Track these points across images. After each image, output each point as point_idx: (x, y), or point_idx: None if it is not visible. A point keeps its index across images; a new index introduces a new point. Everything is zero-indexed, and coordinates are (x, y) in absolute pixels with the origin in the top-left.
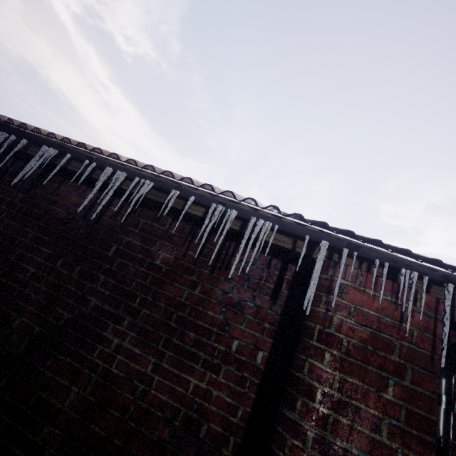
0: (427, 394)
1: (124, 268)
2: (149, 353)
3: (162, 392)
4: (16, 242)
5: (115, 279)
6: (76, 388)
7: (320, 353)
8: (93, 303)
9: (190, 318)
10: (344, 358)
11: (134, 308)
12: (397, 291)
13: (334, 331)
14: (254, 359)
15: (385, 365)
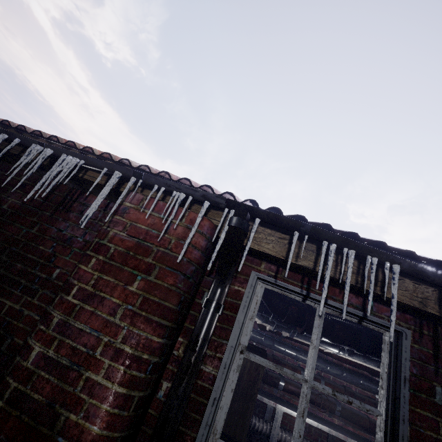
0: (165, 286)
1: None
2: None
3: None
4: None
5: None
6: None
7: (89, 259)
8: None
9: (21, 252)
10: (107, 261)
11: None
12: (170, 211)
13: (106, 242)
14: None
15: (139, 265)
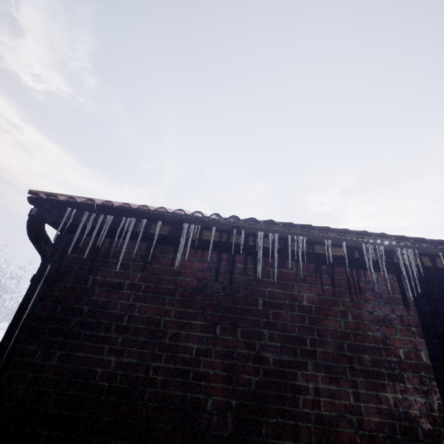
0: None
1: (280, 317)
2: (344, 385)
3: (373, 415)
4: (162, 323)
5: (278, 330)
6: (302, 443)
7: None
8: (272, 359)
9: (358, 343)
10: None
11: (309, 350)
12: None
13: None
14: (421, 359)
15: None
